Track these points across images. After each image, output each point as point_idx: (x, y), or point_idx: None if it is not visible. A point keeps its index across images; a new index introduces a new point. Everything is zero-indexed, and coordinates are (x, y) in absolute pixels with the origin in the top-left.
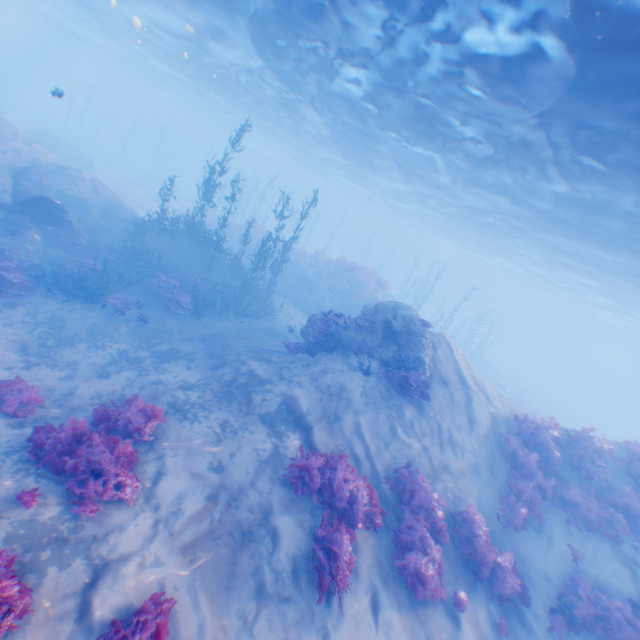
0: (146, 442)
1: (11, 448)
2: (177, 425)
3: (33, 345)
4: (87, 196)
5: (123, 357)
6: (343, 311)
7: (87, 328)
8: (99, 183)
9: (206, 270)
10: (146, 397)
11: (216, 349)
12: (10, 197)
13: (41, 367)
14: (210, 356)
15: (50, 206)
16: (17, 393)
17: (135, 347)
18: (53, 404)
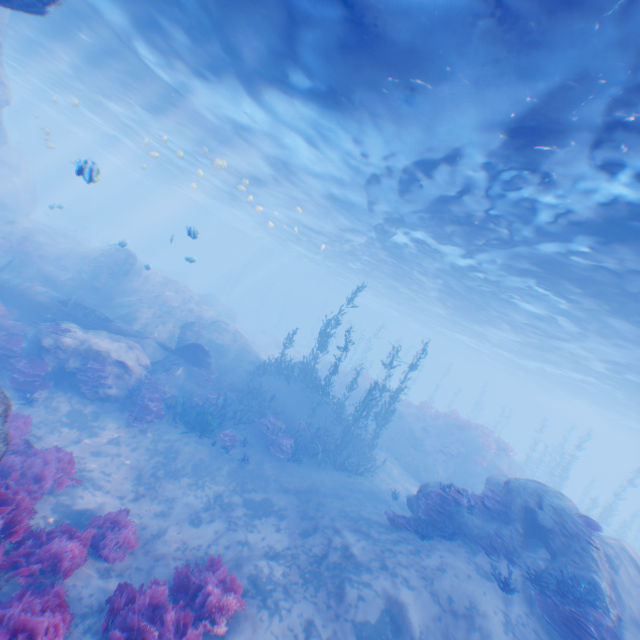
0: (216, 634)
1: (88, 605)
2: (254, 615)
3: (146, 473)
4: (225, 340)
5: (217, 501)
6: (455, 477)
7: (194, 462)
8: (237, 331)
9: (309, 413)
10: (228, 561)
11: (309, 508)
12: (173, 340)
13: (145, 500)
14: (302, 516)
15: (198, 348)
16: (117, 530)
17: (230, 491)
18: (142, 549)
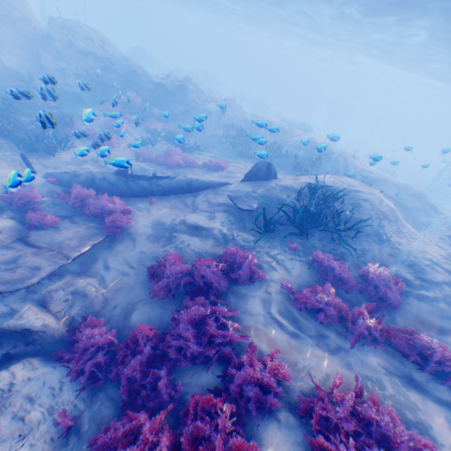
0: None
1: None
2: None
3: None
4: None
5: None
6: None
7: None
8: None
9: None
10: None
11: None
12: None
13: None
14: None
15: None
16: None
17: None
18: None
